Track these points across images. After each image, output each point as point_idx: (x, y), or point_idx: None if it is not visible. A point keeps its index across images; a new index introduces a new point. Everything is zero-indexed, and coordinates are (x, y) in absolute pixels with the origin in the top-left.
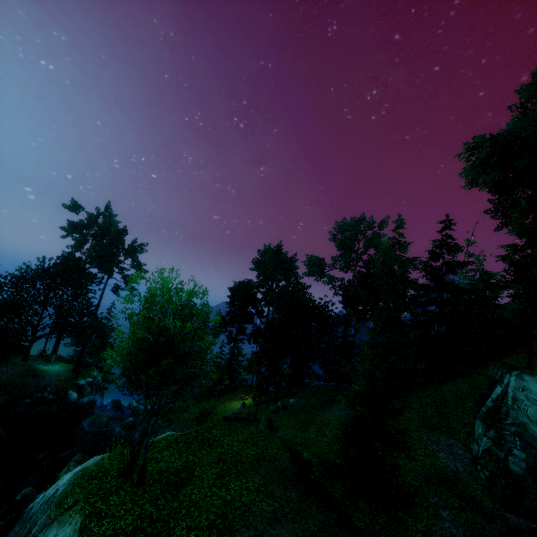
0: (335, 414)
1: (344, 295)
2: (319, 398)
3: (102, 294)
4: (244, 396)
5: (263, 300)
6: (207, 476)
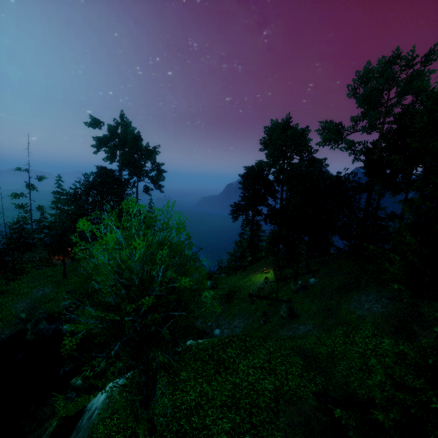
0: (363, 307)
1: (367, 161)
2: (342, 279)
3: (137, 196)
4: (266, 269)
5: (275, 181)
6: (217, 432)
